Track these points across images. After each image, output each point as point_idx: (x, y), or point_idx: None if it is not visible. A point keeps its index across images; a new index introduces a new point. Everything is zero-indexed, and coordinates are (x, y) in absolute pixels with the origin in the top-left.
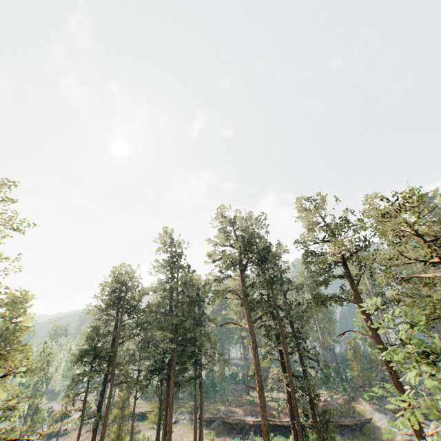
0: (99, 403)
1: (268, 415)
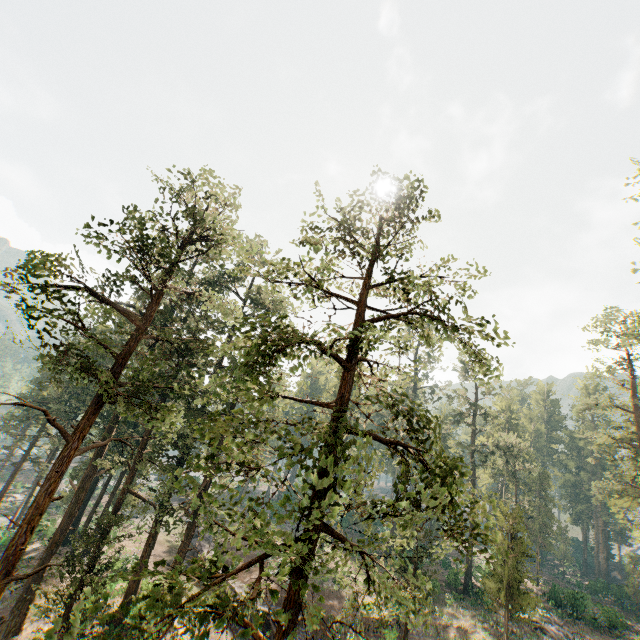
0: (51, 453)
1: (230, 562)
